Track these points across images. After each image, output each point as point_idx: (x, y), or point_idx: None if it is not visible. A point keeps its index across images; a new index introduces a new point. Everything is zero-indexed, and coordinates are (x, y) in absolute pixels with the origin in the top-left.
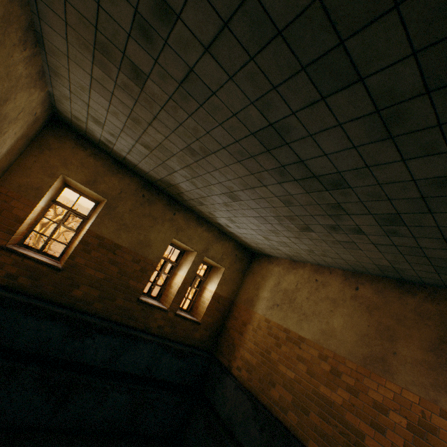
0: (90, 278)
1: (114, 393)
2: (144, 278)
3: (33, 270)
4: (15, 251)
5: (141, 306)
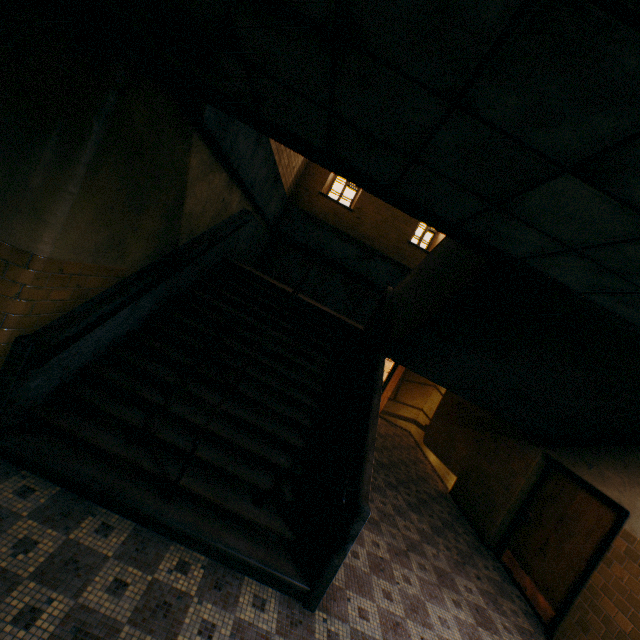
0: (371, 219)
1: None
2: (412, 223)
3: (336, 210)
4: (326, 195)
5: (410, 248)
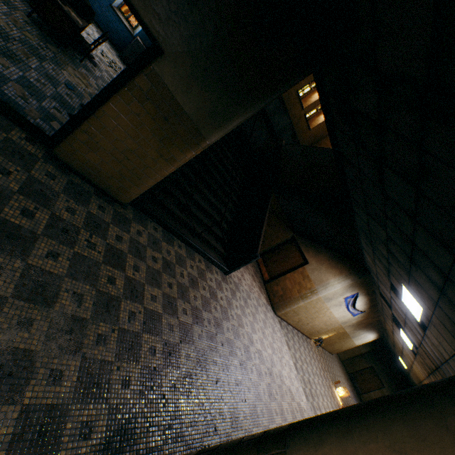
0: None
1: (263, 131)
2: (307, 80)
3: None
4: None
5: (295, 96)
